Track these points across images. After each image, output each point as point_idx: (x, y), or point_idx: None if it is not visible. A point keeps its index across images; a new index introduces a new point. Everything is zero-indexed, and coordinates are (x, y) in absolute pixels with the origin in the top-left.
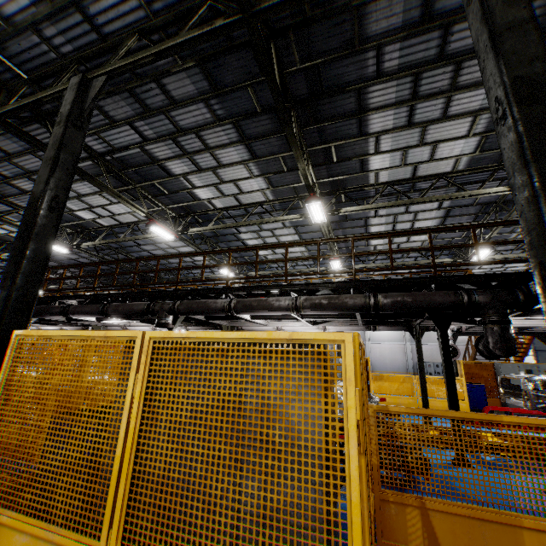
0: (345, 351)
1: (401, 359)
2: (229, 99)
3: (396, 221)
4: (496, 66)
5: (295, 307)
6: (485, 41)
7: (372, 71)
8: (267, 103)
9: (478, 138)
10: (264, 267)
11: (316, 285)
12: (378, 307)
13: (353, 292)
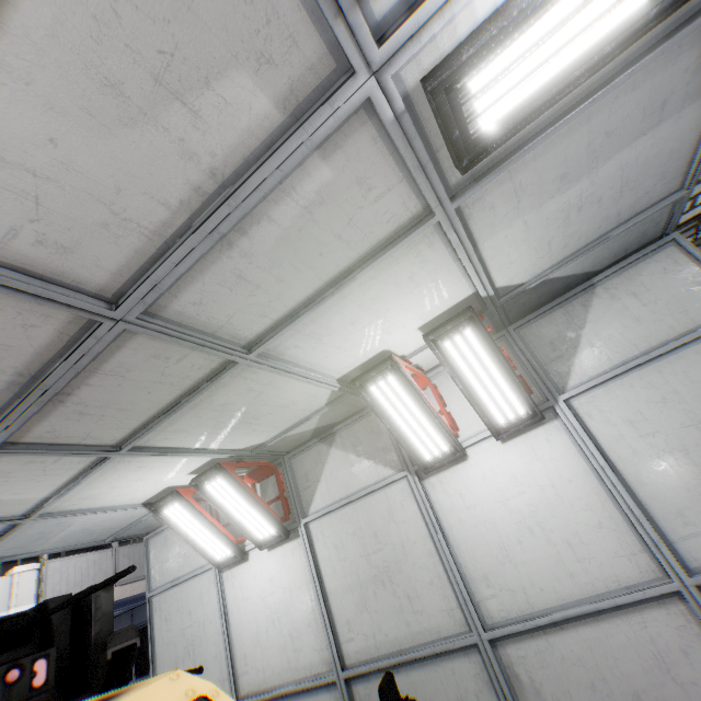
0: None
1: None
2: None
3: None
4: None
5: None
6: None
7: None
8: None
9: None
10: None
11: None
12: None
13: None
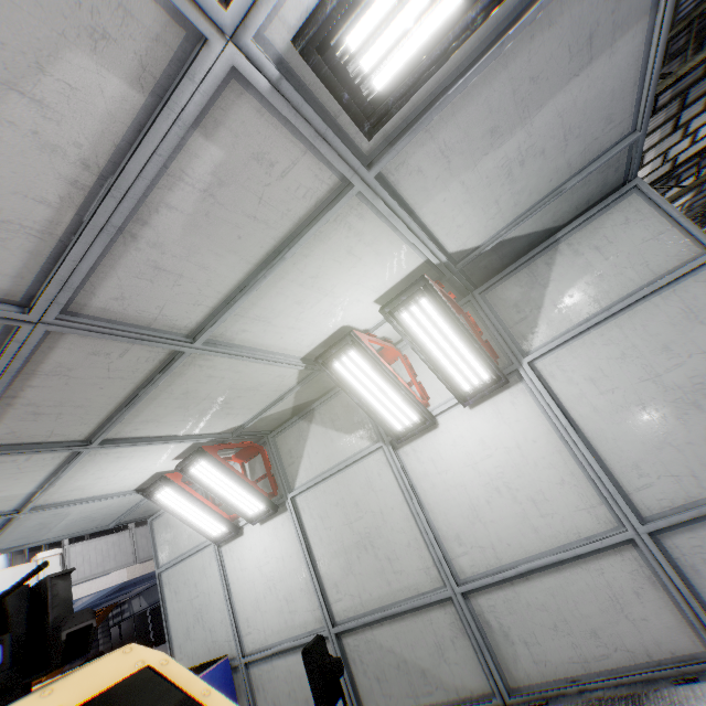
0: None
1: None
2: None
3: None
4: None
5: None
6: None
7: None
8: None
9: None
10: None
11: None
12: None
13: None
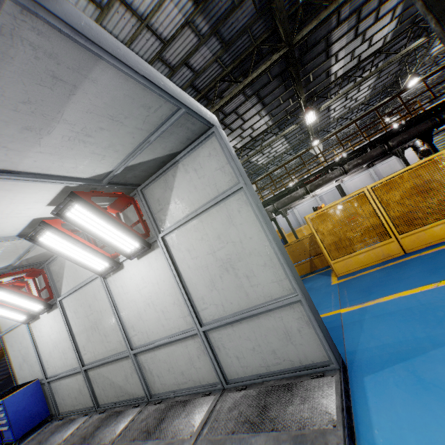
0: (444, 155)
1: (370, 183)
2: (255, 83)
3: (347, 94)
4: (442, 31)
5: (345, 172)
6: (431, 19)
7: (334, 24)
8: (275, 74)
9: (397, 19)
10: (260, 171)
11: (346, 156)
12: (390, 149)
13: (369, 149)
